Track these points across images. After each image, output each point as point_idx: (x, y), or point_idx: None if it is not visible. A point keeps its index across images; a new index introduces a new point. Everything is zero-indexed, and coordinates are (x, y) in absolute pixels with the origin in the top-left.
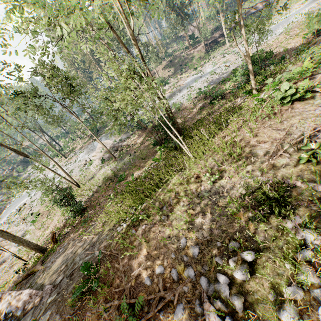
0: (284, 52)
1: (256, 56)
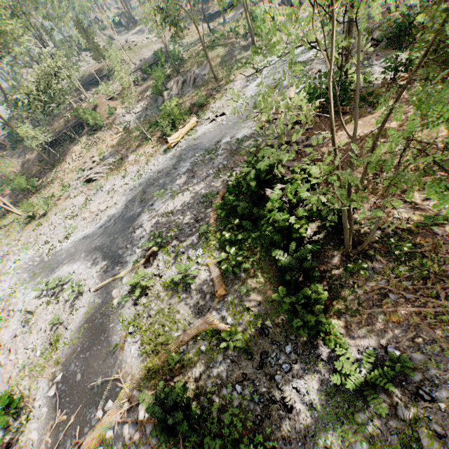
0: None
1: None
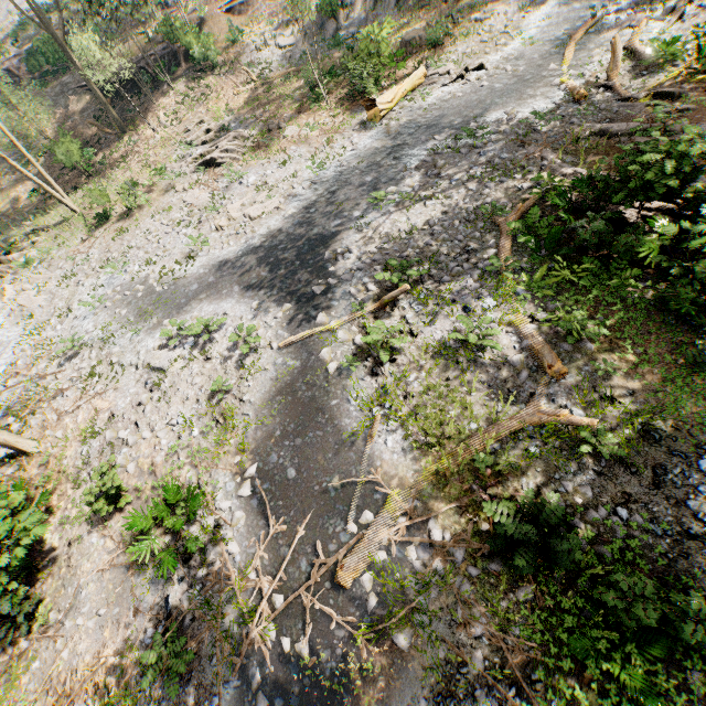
0: None
1: None
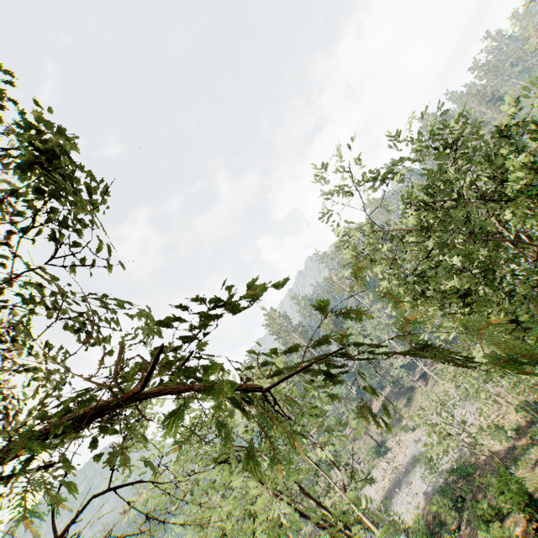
0: (491, 458)
1: (457, 470)
